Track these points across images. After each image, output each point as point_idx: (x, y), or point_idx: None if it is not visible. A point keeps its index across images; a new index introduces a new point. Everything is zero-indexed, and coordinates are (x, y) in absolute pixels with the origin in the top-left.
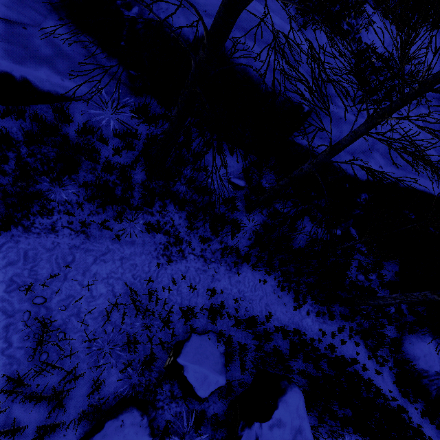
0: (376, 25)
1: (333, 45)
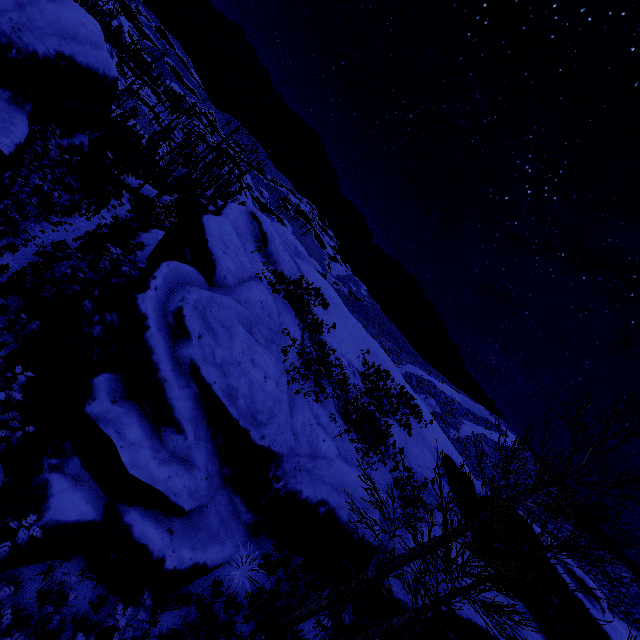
0: (397, 436)
1: (381, 469)
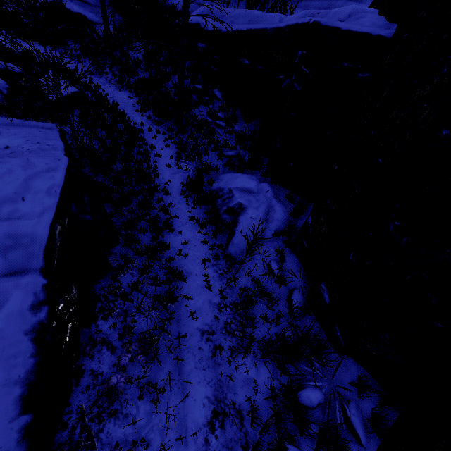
0: None
1: None
